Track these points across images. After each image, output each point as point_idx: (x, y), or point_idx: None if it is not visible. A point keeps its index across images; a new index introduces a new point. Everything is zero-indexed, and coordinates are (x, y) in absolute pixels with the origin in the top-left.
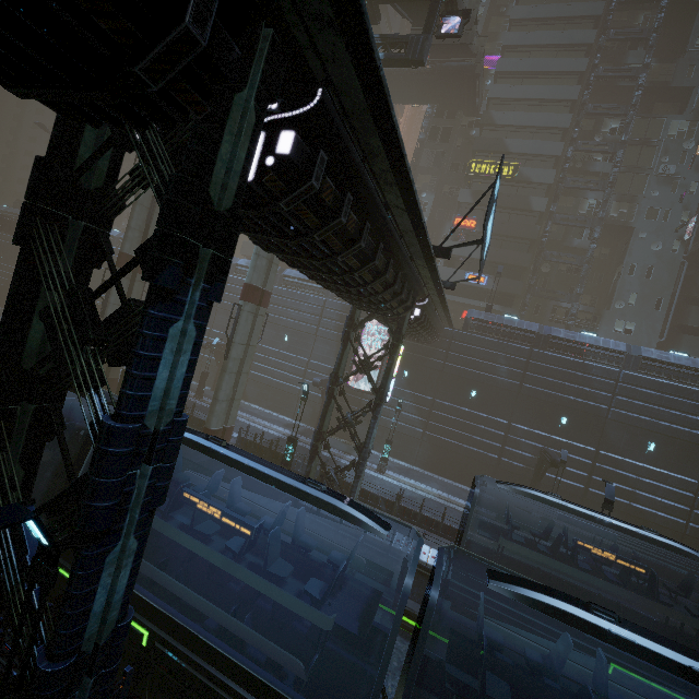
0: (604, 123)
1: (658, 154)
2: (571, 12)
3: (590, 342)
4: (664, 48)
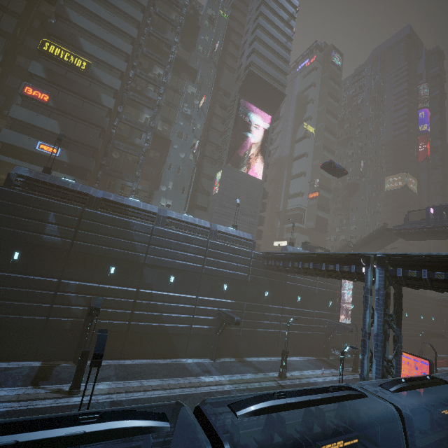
0: (155, 68)
1: (182, 100)
2: None
3: (134, 205)
4: (186, 44)
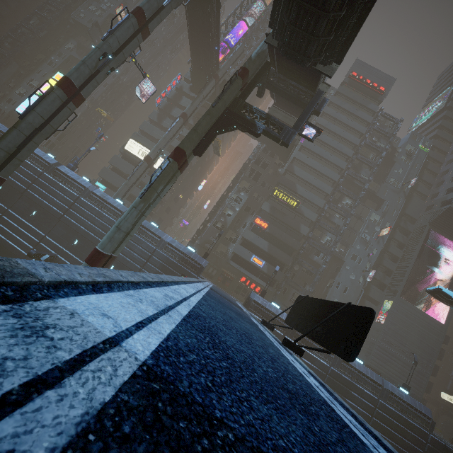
0: (344, 198)
1: (363, 226)
2: (345, 136)
3: None
4: (376, 173)
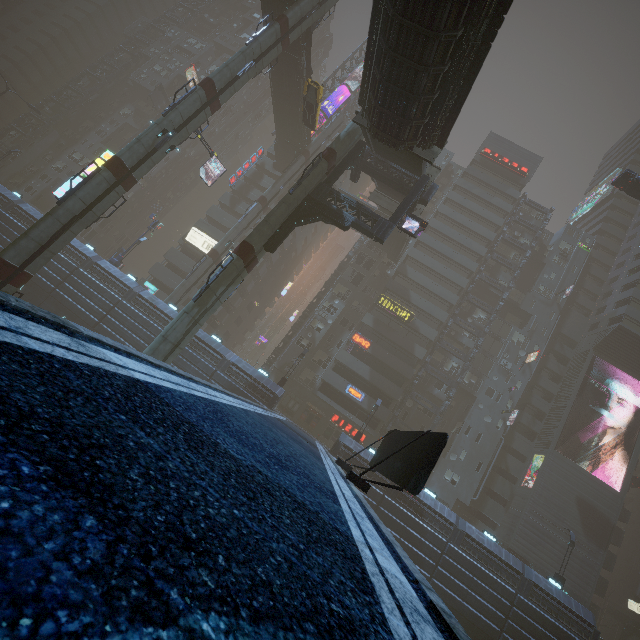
0: (476, 311)
1: (503, 350)
2: (476, 229)
3: (431, 504)
4: (520, 278)
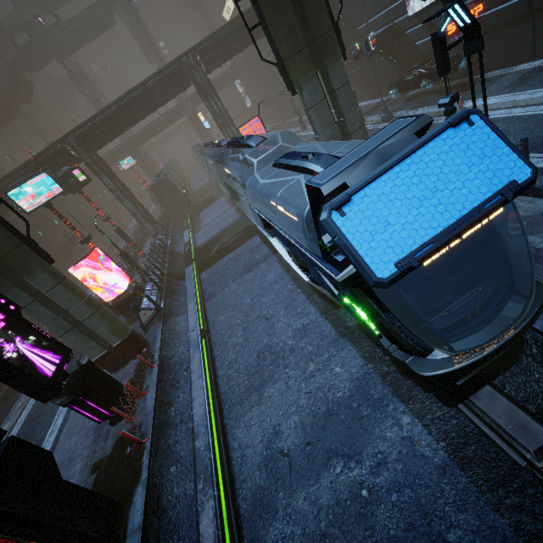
0: None
1: None
2: None
3: None
4: None
